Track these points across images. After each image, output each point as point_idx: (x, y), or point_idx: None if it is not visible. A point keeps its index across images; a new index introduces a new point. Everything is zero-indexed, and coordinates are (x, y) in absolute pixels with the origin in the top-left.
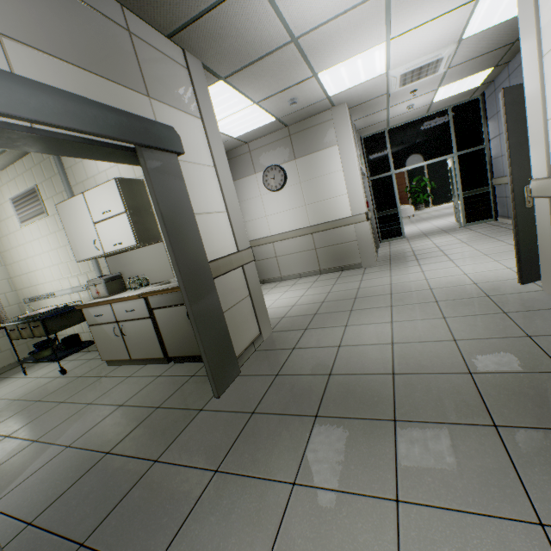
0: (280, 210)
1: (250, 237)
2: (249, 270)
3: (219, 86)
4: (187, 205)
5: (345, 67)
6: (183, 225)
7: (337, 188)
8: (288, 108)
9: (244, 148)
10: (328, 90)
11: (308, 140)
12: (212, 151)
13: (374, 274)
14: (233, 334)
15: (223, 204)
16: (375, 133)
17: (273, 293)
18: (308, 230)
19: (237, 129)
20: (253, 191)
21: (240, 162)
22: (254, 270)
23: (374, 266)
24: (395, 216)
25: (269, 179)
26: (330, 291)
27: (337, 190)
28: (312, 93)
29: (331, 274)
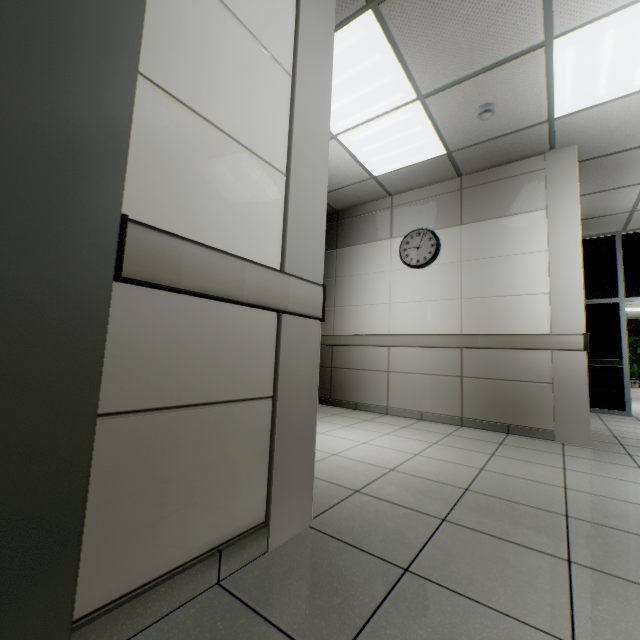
0: (414, 298)
1: (355, 329)
2: (295, 334)
3: (365, 27)
4: (117, 8)
5: (617, 31)
6: (50, 27)
7: (528, 279)
8: (473, 130)
9: (385, 202)
10: (557, 99)
11: (491, 198)
12: (297, 46)
13: (597, 464)
14: (139, 503)
15: (283, 155)
16: (597, 236)
17: (362, 428)
18: (456, 340)
19: (380, 158)
20: (380, 263)
21: (374, 220)
22: (312, 342)
23: (584, 446)
24: (615, 372)
25: (410, 248)
26: (483, 466)
27: (529, 284)
28: (526, 98)
29: (482, 431)
